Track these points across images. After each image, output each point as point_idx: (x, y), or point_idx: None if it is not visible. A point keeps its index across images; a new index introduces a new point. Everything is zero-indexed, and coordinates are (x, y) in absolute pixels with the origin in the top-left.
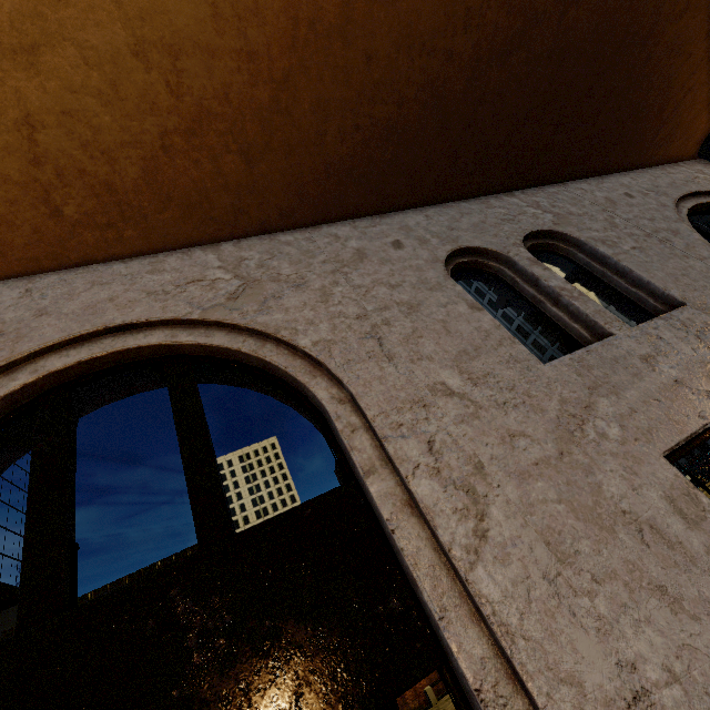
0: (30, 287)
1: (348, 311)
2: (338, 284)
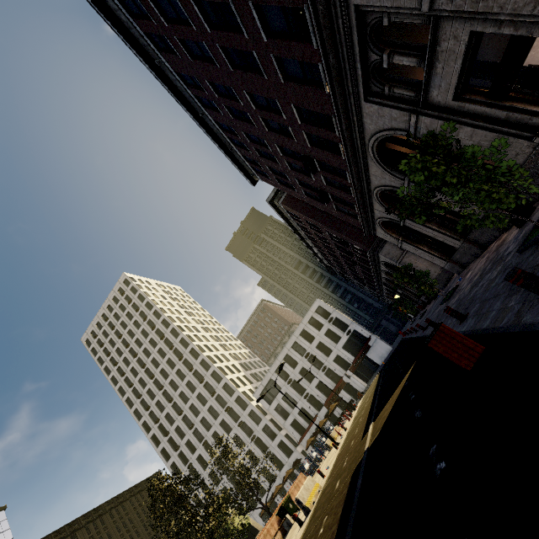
0: None
1: None
2: None
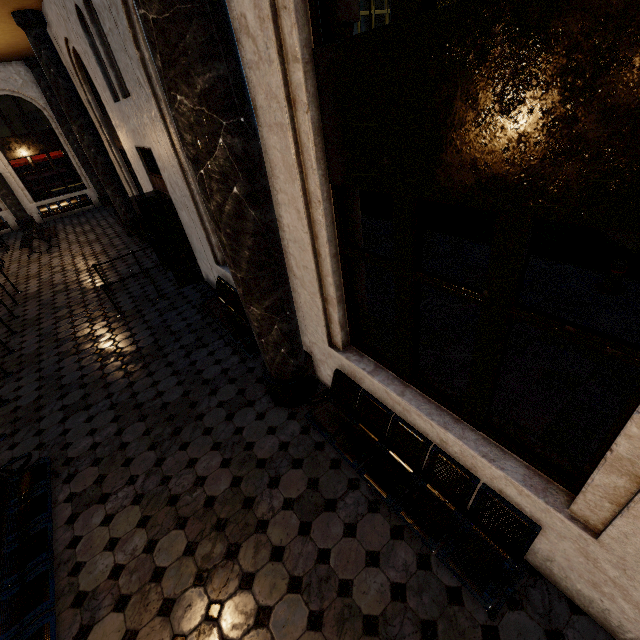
0: (47, 7)
1: (82, 51)
2: (73, 30)
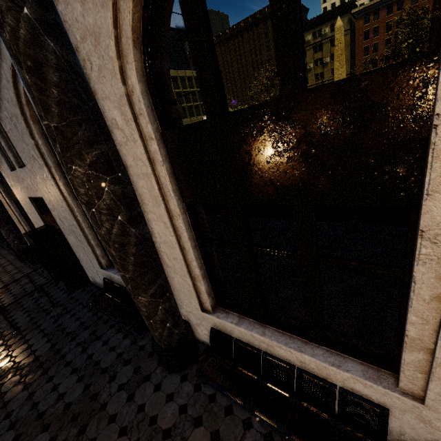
0: None
1: None
2: None
